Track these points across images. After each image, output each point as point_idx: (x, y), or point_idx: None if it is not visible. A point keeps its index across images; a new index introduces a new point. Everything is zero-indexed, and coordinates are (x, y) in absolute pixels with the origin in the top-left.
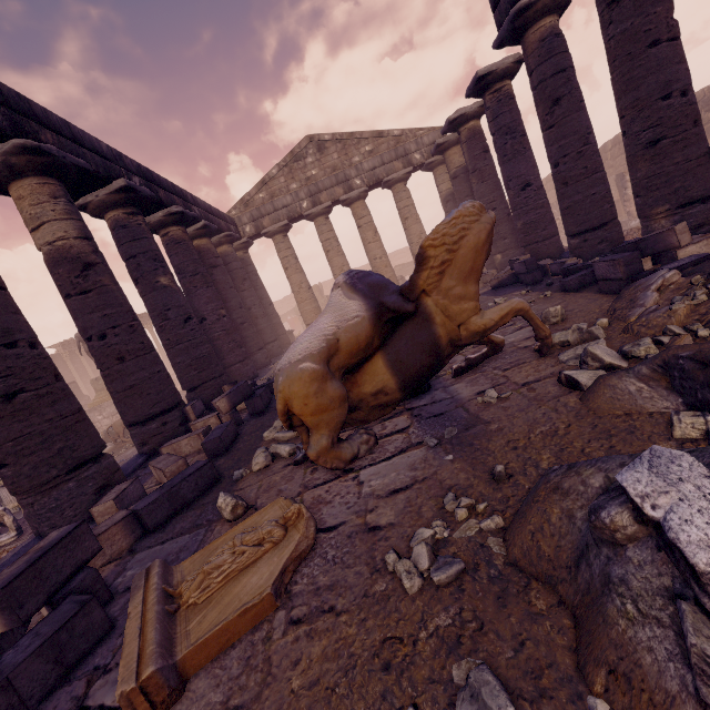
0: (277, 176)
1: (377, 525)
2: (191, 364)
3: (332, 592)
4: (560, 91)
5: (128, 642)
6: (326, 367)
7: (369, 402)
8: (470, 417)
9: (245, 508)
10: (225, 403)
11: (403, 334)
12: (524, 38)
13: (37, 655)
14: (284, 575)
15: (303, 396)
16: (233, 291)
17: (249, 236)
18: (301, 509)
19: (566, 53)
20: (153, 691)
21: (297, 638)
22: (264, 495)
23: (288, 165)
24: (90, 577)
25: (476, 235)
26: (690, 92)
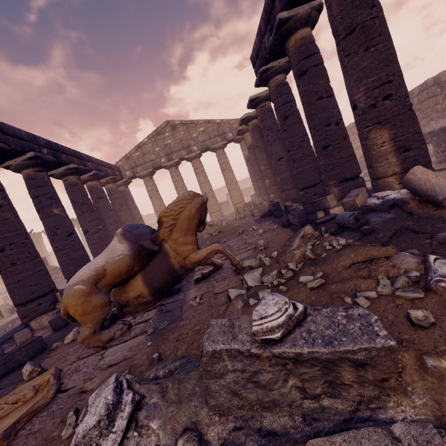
0: (147, 143)
1: (86, 389)
2: (70, 262)
3: (33, 436)
4: (287, 113)
5: None
6: (93, 287)
7: (133, 302)
8: (179, 315)
9: (39, 372)
10: None
11: (153, 262)
12: (268, 84)
13: None
14: (18, 423)
15: (74, 305)
16: (112, 212)
17: (128, 178)
18: (50, 379)
19: (289, 94)
20: None
21: None
22: (57, 362)
23: (154, 137)
24: None
25: (189, 211)
26: (340, 123)
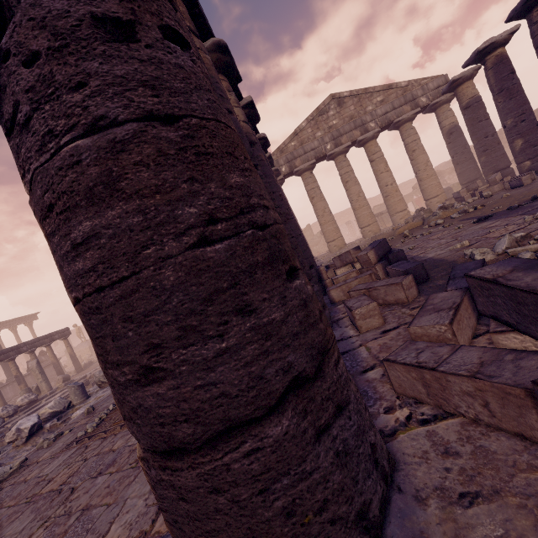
0: (306, 128)
1: None
2: None
3: None
4: None
5: None
6: None
7: None
8: None
9: None
10: (373, 255)
11: None
12: None
13: None
14: None
15: None
16: None
17: (284, 175)
18: None
19: None
20: None
21: None
22: None
23: (314, 119)
24: None
25: None
26: None
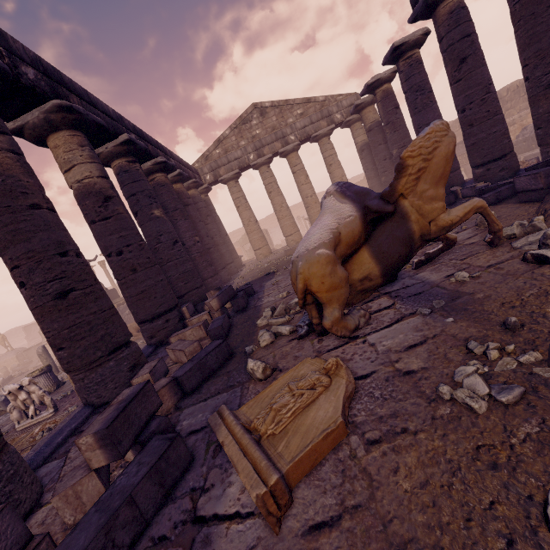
0: (230, 136)
1: (410, 370)
2: (179, 277)
3: (397, 419)
4: (466, 52)
5: (237, 461)
6: (334, 254)
7: (357, 287)
8: (451, 292)
9: (272, 370)
10: (216, 302)
11: (383, 231)
12: (435, 12)
13: (147, 478)
14: (344, 409)
15: (321, 276)
16: (201, 223)
17: (209, 183)
18: (338, 362)
19: (470, 22)
20: (279, 495)
21: (384, 453)
22: (282, 361)
23: (238, 127)
24: (163, 423)
25: (446, 146)
26: None
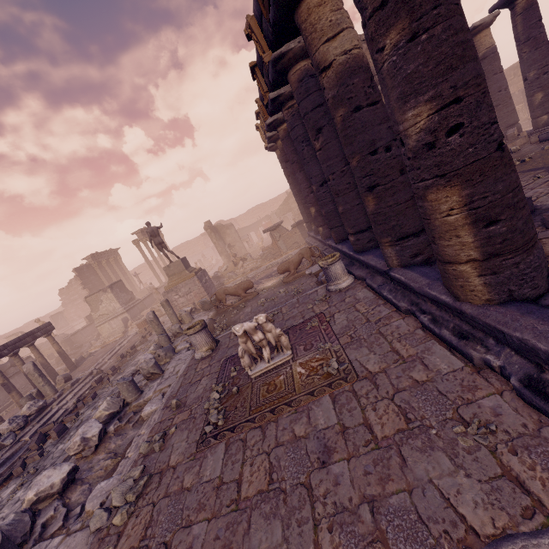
0: None
1: None
2: None
3: None
4: None
5: None
6: None
7: None
8: None
9: None
10: None
11: None
12: None
13: None
14: None
15: None
16: None
17: None
18: None
19: None
20: None
21: None
22: None
23: None
24: None
25: None
26: None
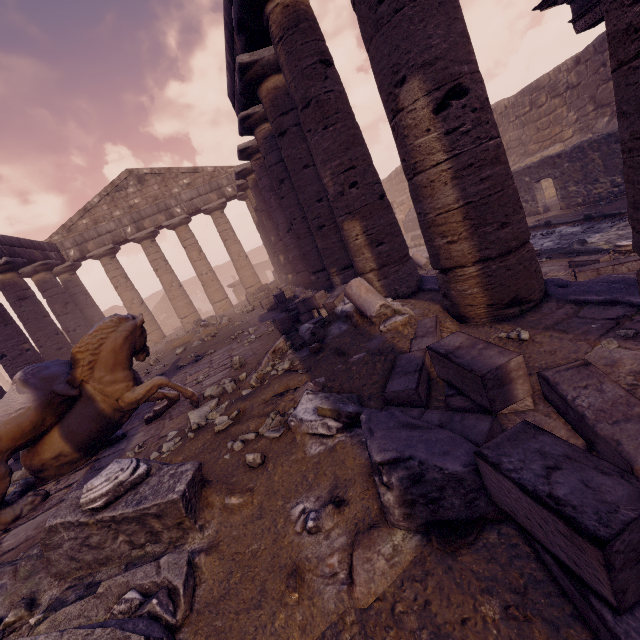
0: (100, 204)
1: None
2: None
3: None
4: (283, 175)
5: None
6: None
7: (52, 464)
8: None
9: None
10: None
11: (75, 410)
12: (254, 134)
13: None
14: None
15: None
16: (47, 319)
17: (73, 260)
18: None
19: None
20: None
21: None
22: None
23: (110, 195)
24: None
25: (113, 342)
26: None
